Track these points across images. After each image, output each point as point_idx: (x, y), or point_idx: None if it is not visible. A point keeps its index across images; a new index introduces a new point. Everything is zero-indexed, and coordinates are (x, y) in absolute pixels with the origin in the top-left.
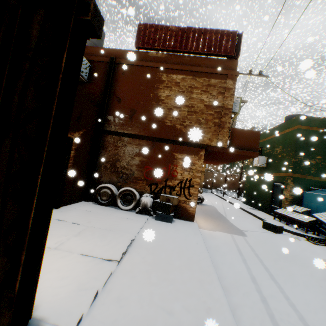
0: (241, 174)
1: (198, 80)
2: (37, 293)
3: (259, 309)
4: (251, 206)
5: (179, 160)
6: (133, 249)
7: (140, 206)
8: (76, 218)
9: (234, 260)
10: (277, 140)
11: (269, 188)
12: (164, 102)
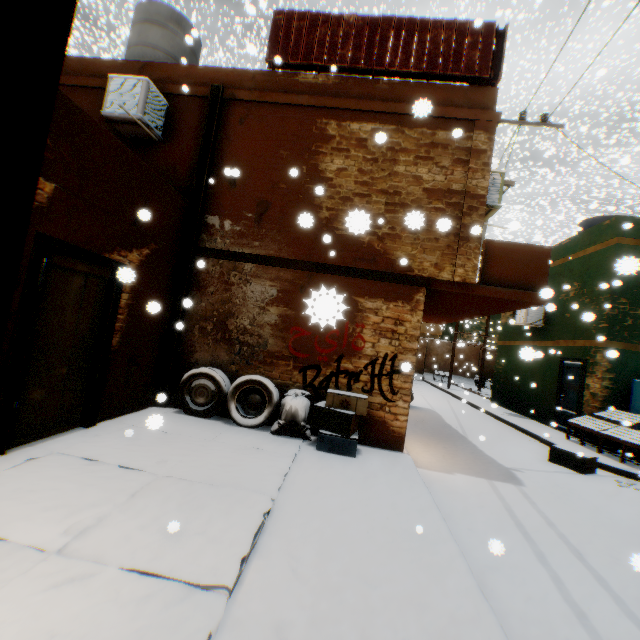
0: (485, 343)
1: (408, 134)
2: None
3: None
4: (512, 409)
5: (367, 314)
6: (269, 540)
7: (282, 417)
8: (130, 452)
9: (516, 557)
10: (569, 270)
11: (552, 371)
12: (332, 184)
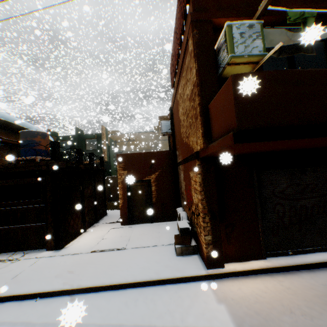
0: None
1: (183, 76)
2: (72, 246)
3: (43, 316)
4: None
5: (191, 180)
6: (108, 252)
7: None
8: (140, 229)
9: (115, 312)
10: None
11: None
12: (181, 121)
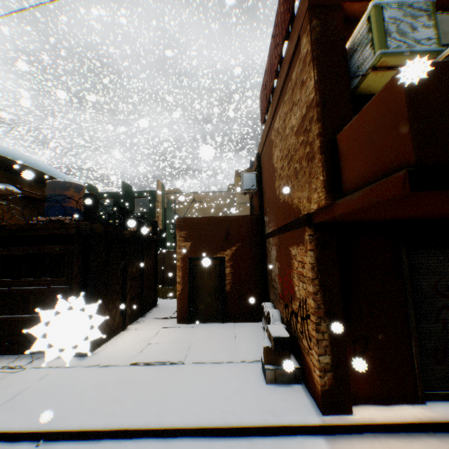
0: None
1: (286, 100)
2: (104, 352)
3: None
4: None
5: (293, 260)
6: (156, 367)
7: None
8: (205, 332)
9: None
10: None
11: None
12: (276, 170)
